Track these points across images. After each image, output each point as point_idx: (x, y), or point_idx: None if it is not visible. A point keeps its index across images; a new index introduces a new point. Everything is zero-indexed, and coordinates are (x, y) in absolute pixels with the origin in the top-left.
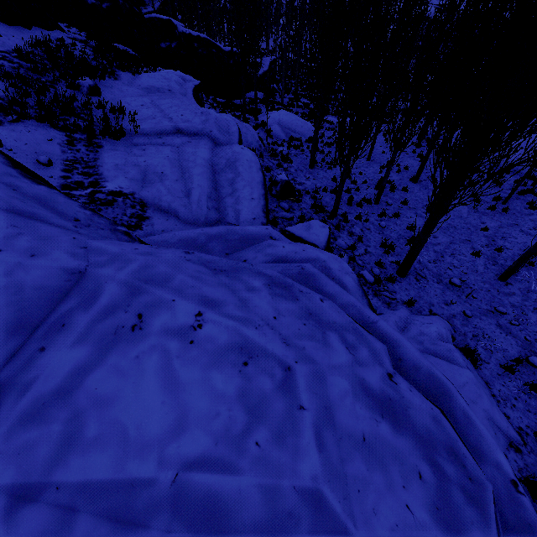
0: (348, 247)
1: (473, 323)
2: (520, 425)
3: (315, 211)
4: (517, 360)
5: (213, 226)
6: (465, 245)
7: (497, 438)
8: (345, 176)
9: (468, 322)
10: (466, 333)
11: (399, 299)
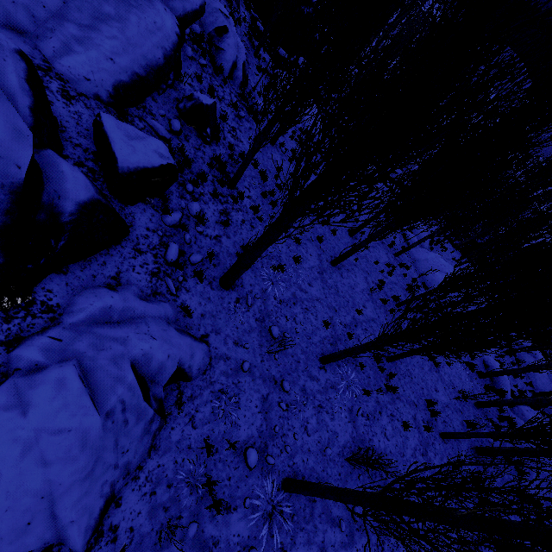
0: (196, 216)
1: (240, 379)
2: (121, 524)
3: (211, 163)
4: (231, 443)
5: (2, 26)
6: (328, 311)
7: (23, 531)
8: (258, 144)
9: (235, 374)
10: (215, 382)
11: (181, 300)
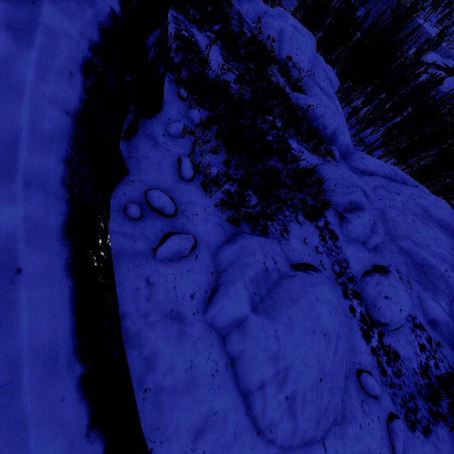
0: None
1: None
2: None
3: None
4: None
5: None
6: None
7: None
8: None
9: None
10: None
11: None
